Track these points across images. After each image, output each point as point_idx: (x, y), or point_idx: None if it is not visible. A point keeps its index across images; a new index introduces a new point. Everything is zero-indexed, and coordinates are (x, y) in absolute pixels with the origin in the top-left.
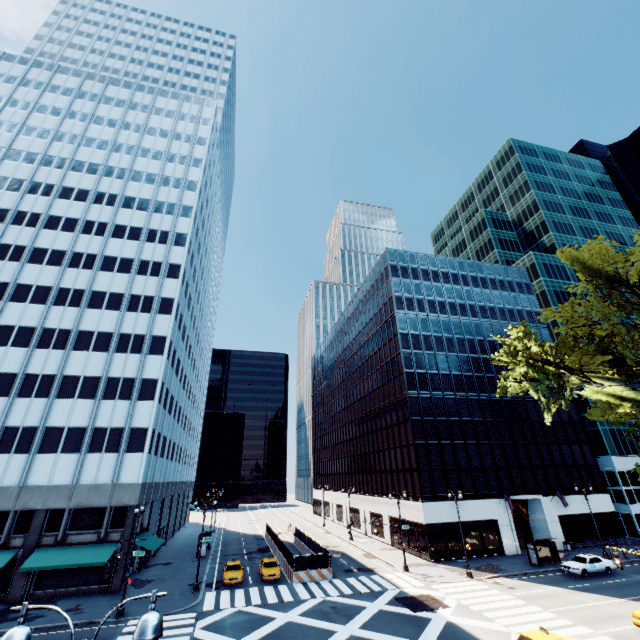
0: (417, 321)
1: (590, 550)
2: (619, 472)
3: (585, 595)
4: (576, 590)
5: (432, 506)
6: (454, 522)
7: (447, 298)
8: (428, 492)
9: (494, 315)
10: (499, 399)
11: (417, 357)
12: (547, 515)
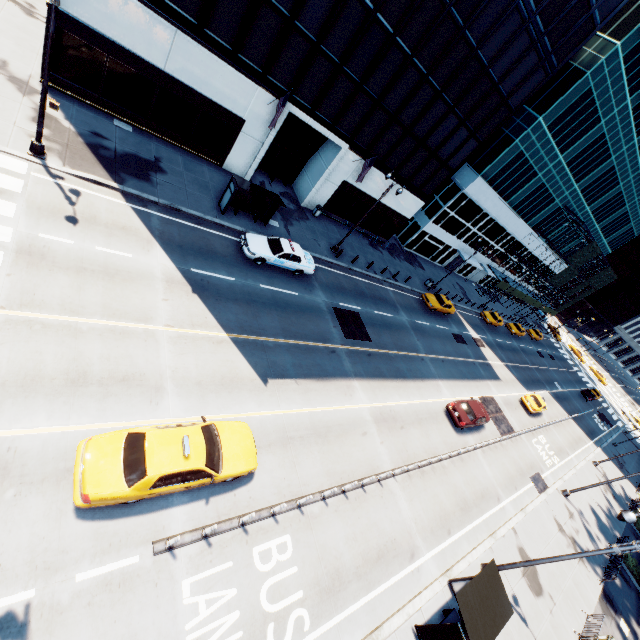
0: None
1: (338, 230)
2: (463, 195)
3: (181, 301)
4: (189, 283)
5: None
6: (143, 60)
7: None
8: None
9: None
10: None
11: None
12: (330, 171)
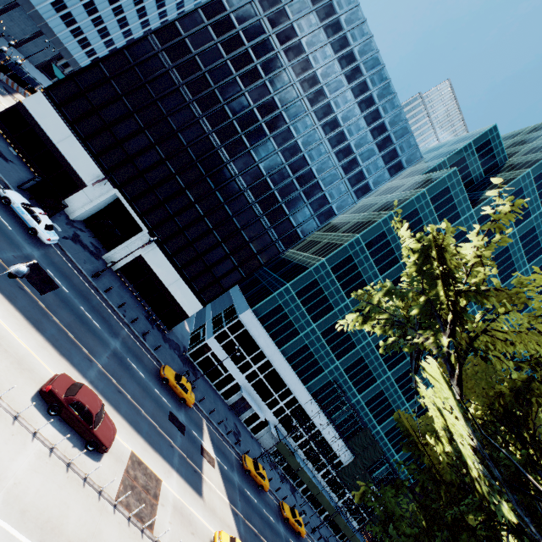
0: (252, 20)
1: (121, 286)
2: (240, 322)
3: None
4: None
5: (45, 104)
6: (48, 135)
7: (312, 55)
8: (57, 97)
9: (329, 129)
10: (224, 160)
11: (204, 34)
12: (131, 242)
